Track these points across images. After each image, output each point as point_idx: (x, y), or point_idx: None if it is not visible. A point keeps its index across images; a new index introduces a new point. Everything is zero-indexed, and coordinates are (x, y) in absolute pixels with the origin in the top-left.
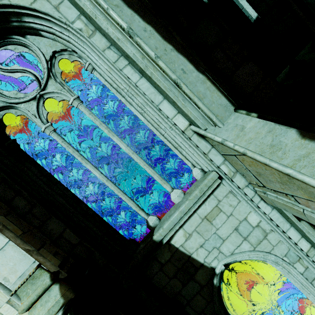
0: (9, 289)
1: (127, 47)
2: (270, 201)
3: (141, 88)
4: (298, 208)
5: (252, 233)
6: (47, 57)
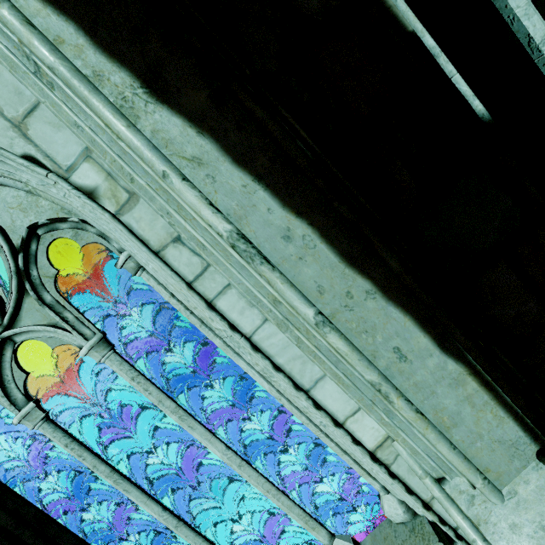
0: None
1: (230, 269)
2: None
3: (268, 348)
4: None
5: None
6: (15, 239)
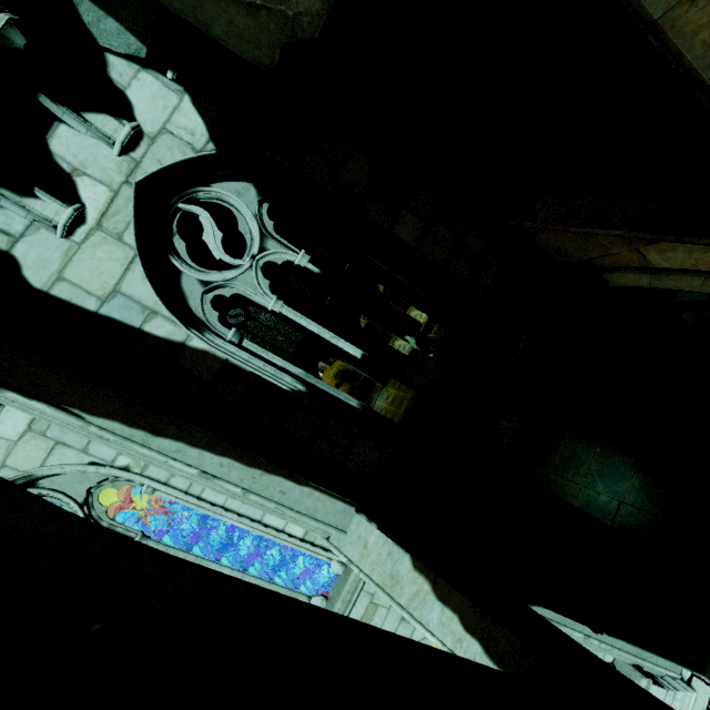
0: None
1: (203, 483)
2: None
3: (234, 507)
4: None
5: None
6: (79, 499)
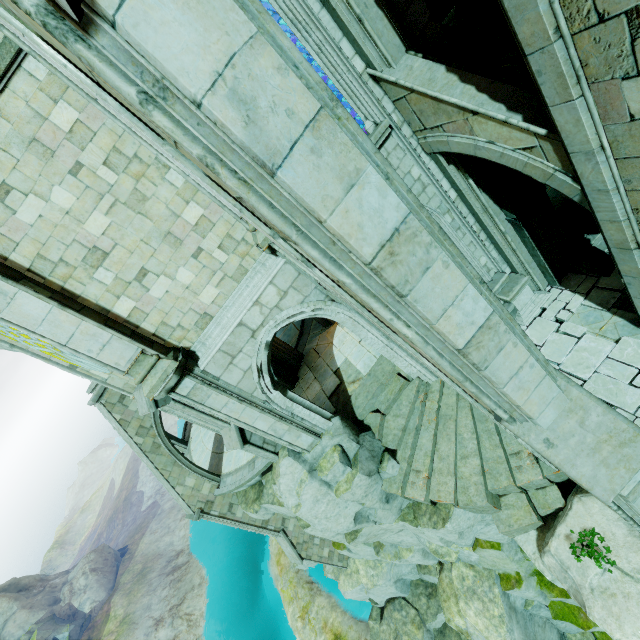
0: (237, 215)
1: None
2: (429, 146)
3: (323, 22)
4: (445, 139)
5: (414, 186)
6: None
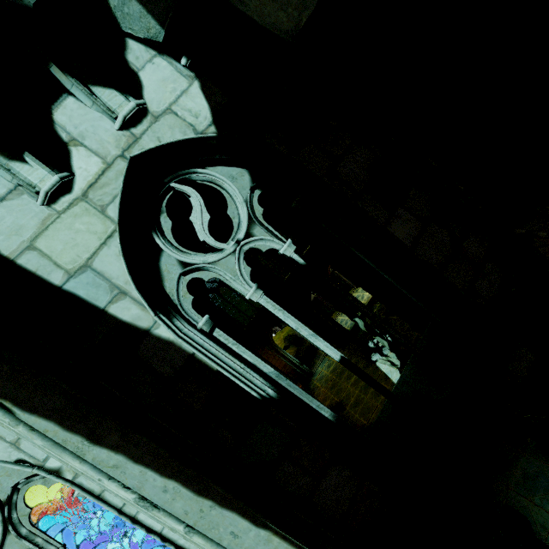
0: None
1: (140, 507)
2: None
3: (173, 535)
4: None
5: None
6: (2, 496)
